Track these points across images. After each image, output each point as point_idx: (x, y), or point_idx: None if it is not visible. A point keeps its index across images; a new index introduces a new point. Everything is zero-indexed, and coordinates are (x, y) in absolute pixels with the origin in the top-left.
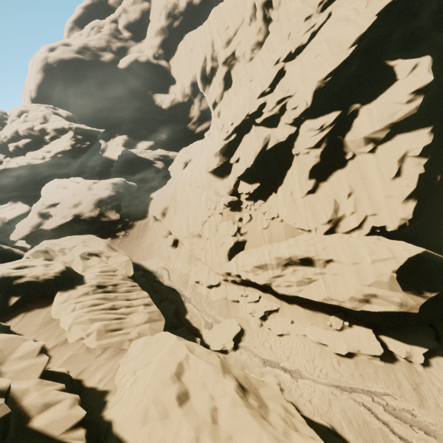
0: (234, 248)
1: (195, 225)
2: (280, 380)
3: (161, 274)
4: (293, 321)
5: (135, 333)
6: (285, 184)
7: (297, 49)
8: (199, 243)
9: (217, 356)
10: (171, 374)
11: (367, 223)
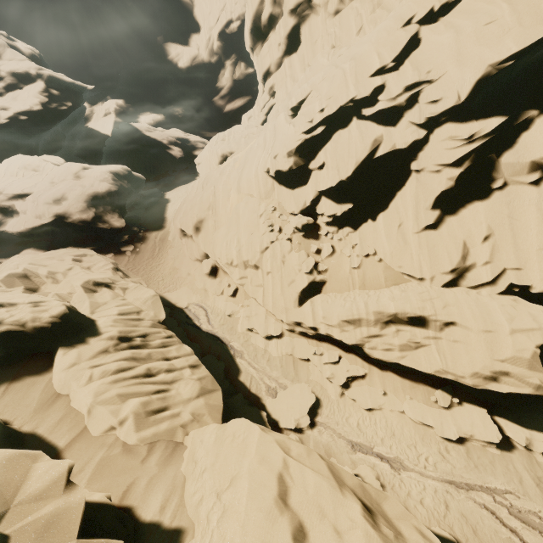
0: (307, 290)
1: (251, 253)
2: (378, 472)
3: (196, 314)
4: (386, 392)
5: (188, 415)
6: (392, 210)
7: (444, 6)
8: (255, 278)
9: (319, 456)
10: (274, 498)
11: (505, 279)
